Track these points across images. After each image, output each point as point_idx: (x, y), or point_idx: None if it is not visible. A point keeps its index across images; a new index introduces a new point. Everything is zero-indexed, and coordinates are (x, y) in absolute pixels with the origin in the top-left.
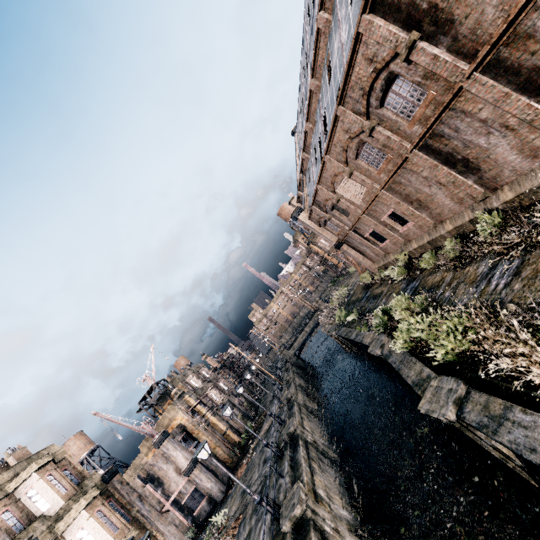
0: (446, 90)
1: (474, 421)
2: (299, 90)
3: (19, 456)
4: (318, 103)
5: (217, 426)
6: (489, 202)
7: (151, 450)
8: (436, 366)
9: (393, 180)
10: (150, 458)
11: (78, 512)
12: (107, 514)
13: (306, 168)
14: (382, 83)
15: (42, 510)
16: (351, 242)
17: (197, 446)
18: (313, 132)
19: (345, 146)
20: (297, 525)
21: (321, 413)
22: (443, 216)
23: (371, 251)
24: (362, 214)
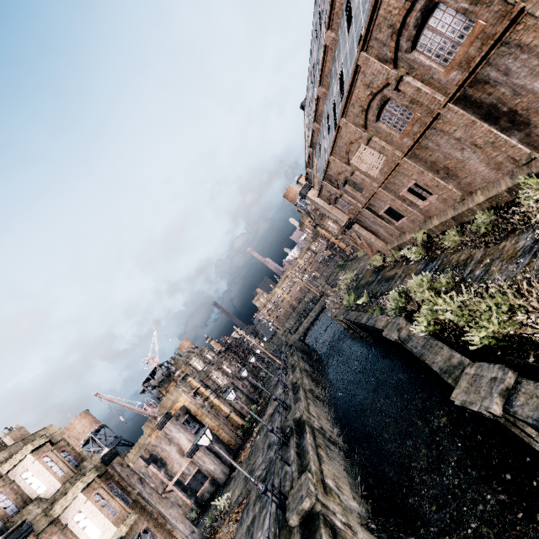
0: (500, 17)
1: (530, 417)
2: (310, 56)
3: (17, 436)
4: (333, 61)
5: (220, 409)
6: (535, 165)
7: (154, 430)
8: (469, 351)
9: (418, 144)
10: (153, 439)
11: (74, 495)
12: (106, 497)
13: (317, 141)
14: (417, 16)
15: (38, 493)
16: (363, 221)
17: (197, 432)
18: (326, 98)
19: (365, 105)
20: (305, 519)
21: (326, 399)
22: (474, 186)
23: (385, 230)
24: (378, 188)
